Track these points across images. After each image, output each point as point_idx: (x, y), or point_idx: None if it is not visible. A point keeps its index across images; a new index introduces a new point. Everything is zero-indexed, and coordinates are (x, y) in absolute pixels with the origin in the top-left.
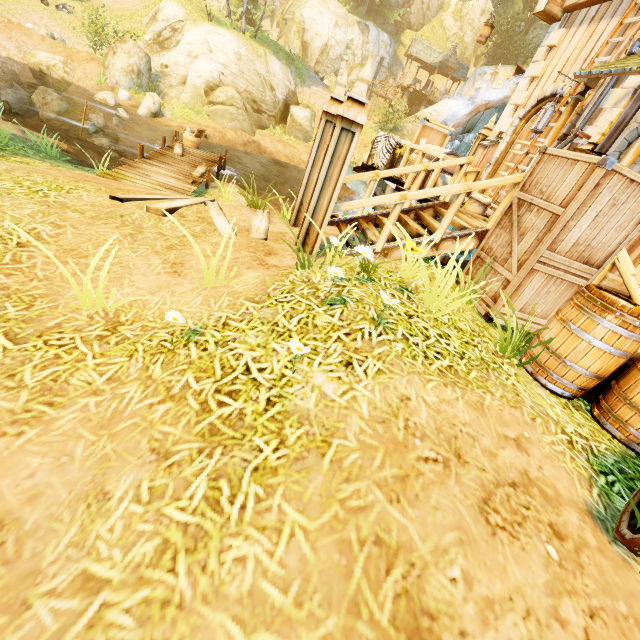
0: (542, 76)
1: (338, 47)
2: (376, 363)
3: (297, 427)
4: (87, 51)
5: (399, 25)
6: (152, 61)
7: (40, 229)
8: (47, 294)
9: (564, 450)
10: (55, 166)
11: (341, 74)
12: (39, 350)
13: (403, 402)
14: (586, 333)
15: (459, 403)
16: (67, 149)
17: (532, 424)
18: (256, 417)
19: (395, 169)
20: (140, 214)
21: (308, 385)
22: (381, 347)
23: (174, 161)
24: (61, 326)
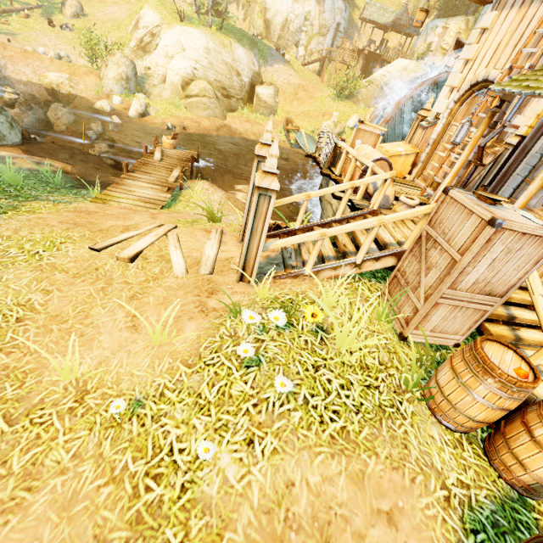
0: (475, 59)
1: (297, 20)
2: (273, 441)
3: (200, 517)
4: (86, 65)
5: None
6: (137, 65)
7: (34, 299)
8: (35, 368)
9: (437, 512)
10: (56, 204)
11: (301, 45)
12: (26, 430)
13: (288, 488)
14: (471, 389)
15: (341, 478)
16: (71, 170)
17: (410, 487)
18: (171, 505)
19: (324, 190)
20: (111, 264)
21: (215, 468)
22: (280, 421)
23: (154, 168)
24: (43, 401)
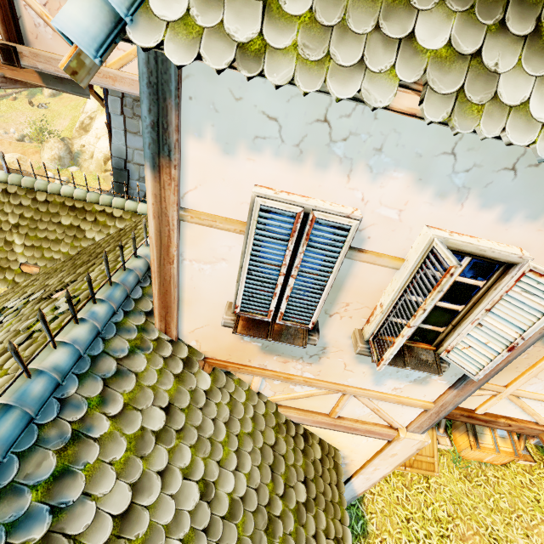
0: None
1: None
2: None
3: None
4: (37, 145)
5: None
6: (76, 143)
7: None
8: None
9: None
10: None
11: None
12: None
13: None
14: None
15: None
16: None
17: None
18: None
19: None
20: None
21: None
22: None
23: None
24: None
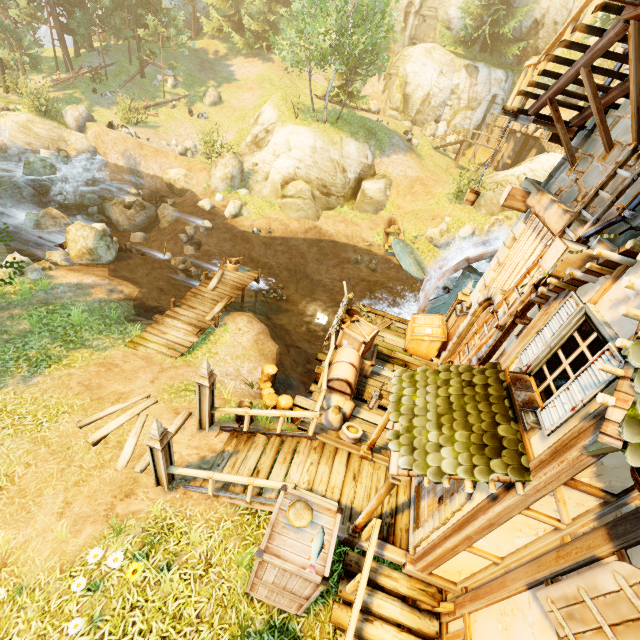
0: (504, 265)
1: (441, 94)
2: None
3: None
4: (203, 161)
5: (522, 54)
6: (247, 161)
7: (17, 471)
8: None
9: None
10: (93, 353)
11: (444, 119)
12: None
13: None
14: None
15: None
16: (136, 296)
17: None
18: None
19: (259, 412)
20: (80, 445)
21: None
22: None
23: (201, 301)
24: None
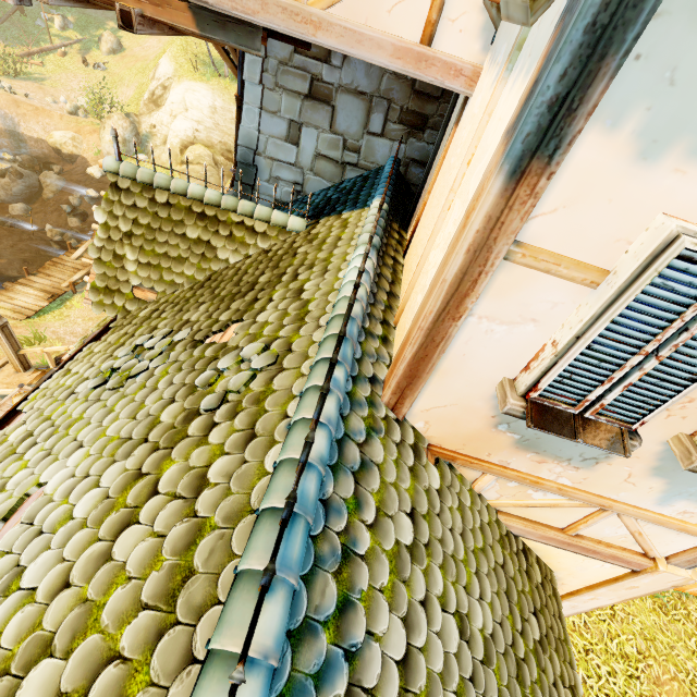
0: None
1: None
2: None
3: None
4: (94, 122)
5: None
6: (145, 122)
7: None
8: None
9: None
10: None
11: None
12: None
13: None
14: None
15: None
16: None
17: None
18: None
19: (51, 348)
20: None
21: None
22: None
23: (61, 270)
24: None
